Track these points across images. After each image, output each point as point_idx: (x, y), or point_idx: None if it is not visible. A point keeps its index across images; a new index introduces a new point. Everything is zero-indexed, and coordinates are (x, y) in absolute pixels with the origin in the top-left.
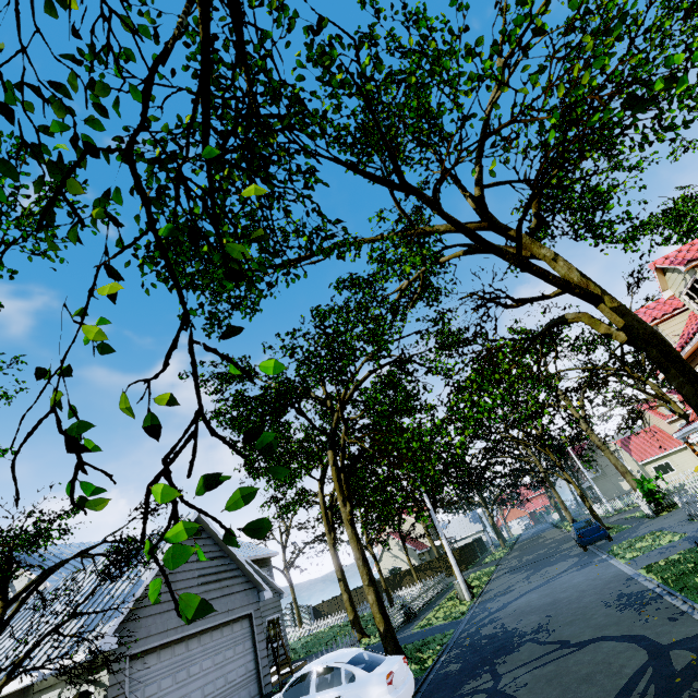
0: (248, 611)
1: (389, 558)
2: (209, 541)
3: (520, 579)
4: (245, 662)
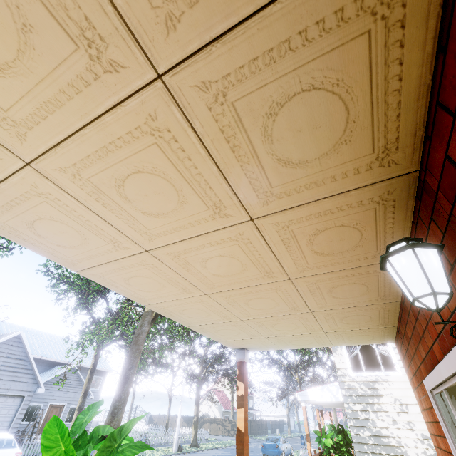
0: (23, 394)
1: (206, 406)
2: (22, 349)
3: (212, 455)
4: (4, 420)
